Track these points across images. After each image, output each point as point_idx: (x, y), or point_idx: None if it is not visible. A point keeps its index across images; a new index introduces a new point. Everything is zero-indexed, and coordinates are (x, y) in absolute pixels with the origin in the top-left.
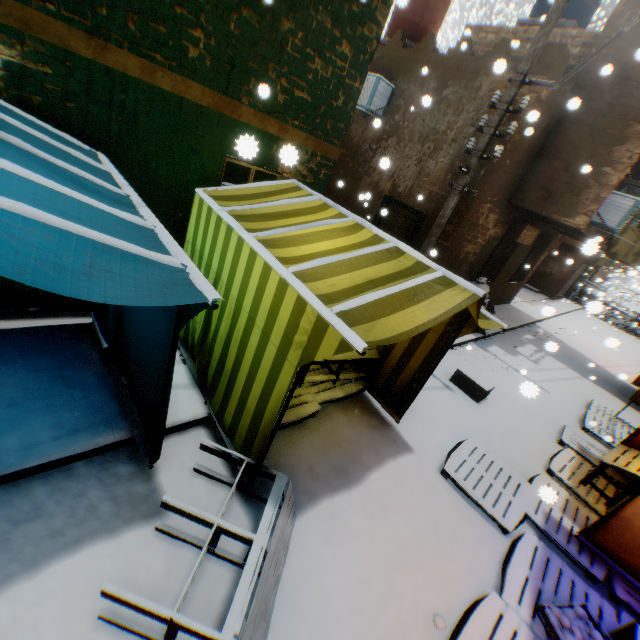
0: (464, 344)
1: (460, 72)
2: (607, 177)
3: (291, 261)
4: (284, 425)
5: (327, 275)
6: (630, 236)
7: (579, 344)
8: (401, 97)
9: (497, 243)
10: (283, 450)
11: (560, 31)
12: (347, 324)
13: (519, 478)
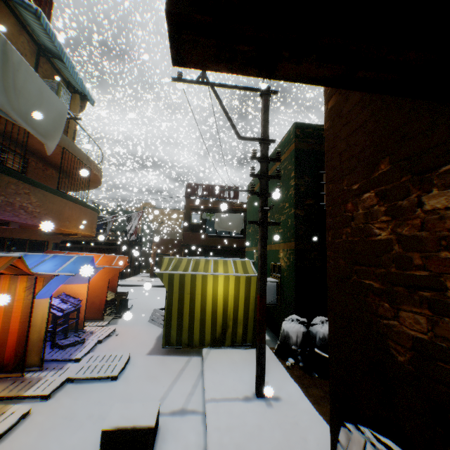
0: None
1: None
2: None
3: None
4: None
5: None
6: None
7: None
8: None
9: None
10: None
11: None
12: None
13: (78, 373)
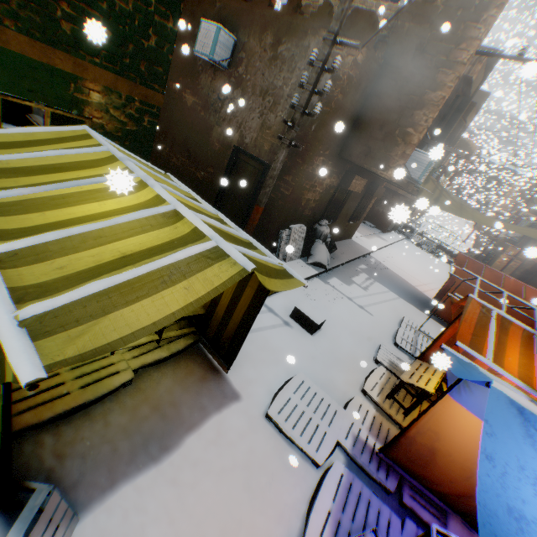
0: (308, 279)
1: (292, 30)
2: (411, 137)
3: (16, 234)
4: (79, 407)
5: (60, 253)
6: (432, 185)
7: (401, 269)
8: (243, 50)
9: (334, 191)
10: (82, 433)
11: (376, 2)
12: (39, 334)
13: (336, 406)
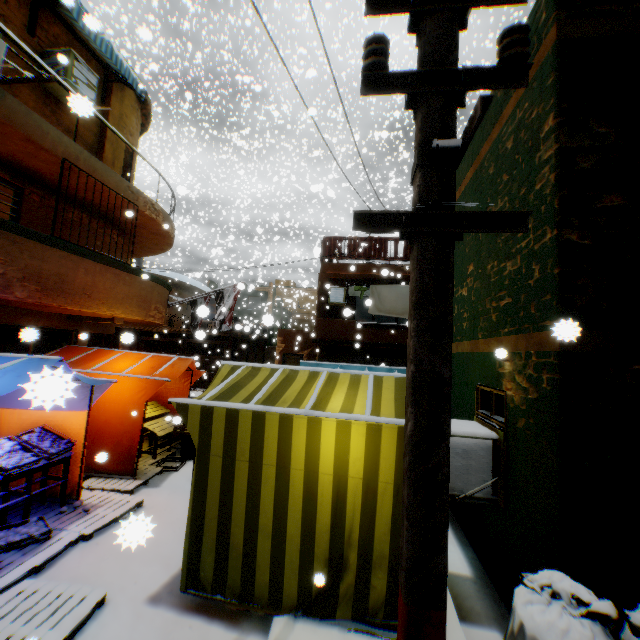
0: None
1: None
2: None
3: None
4: None
5: None
6: None
7: None
8: None
9: None
10: None
11: None
12: None
13: None
